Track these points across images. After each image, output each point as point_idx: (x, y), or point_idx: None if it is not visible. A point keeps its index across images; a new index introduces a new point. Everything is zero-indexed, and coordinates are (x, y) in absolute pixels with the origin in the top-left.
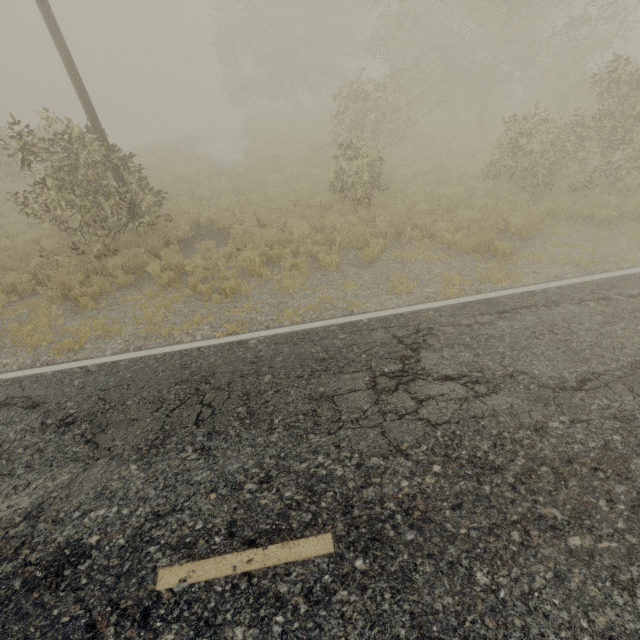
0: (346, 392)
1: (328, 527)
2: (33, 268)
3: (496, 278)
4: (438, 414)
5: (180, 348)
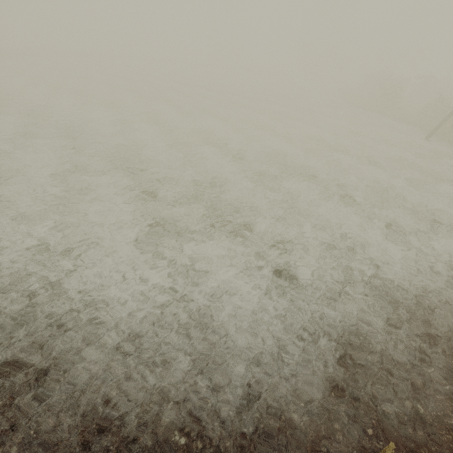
0: None
1: None
2: None
3: None
4: None
5: None
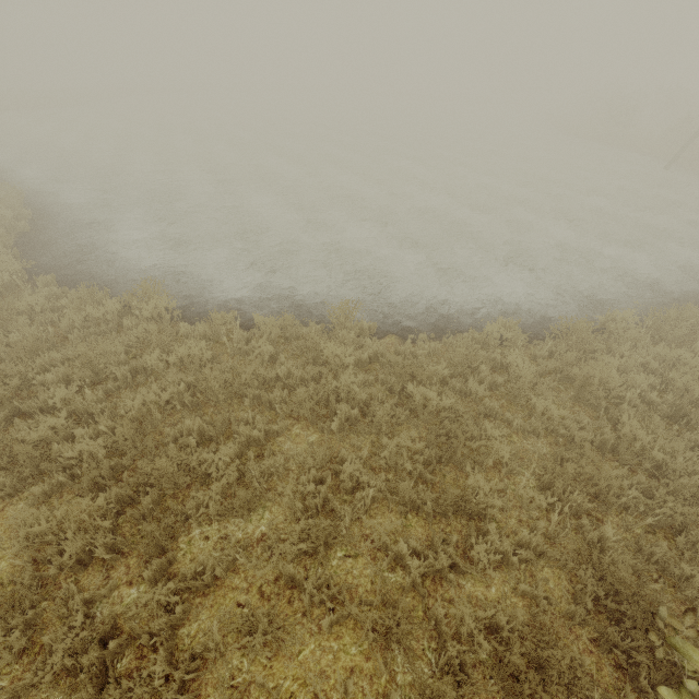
0: None
1: None
2: None
3: None
4: None
5: None
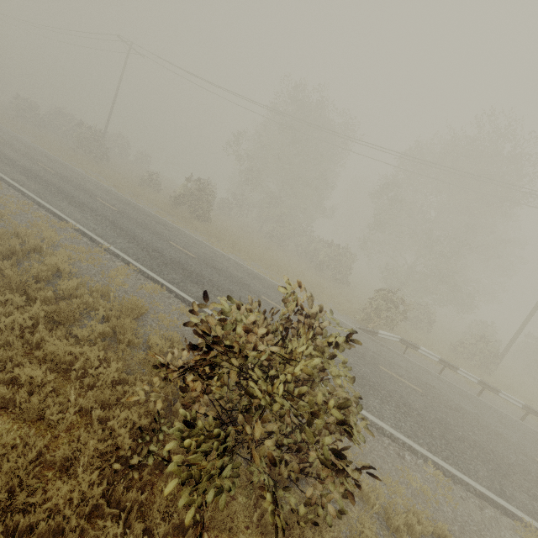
0: (39, 153)
1: (6, 142)
2: (64, 146)
3: (101, 181)
4: (38, 155)
5: (43, 149)
